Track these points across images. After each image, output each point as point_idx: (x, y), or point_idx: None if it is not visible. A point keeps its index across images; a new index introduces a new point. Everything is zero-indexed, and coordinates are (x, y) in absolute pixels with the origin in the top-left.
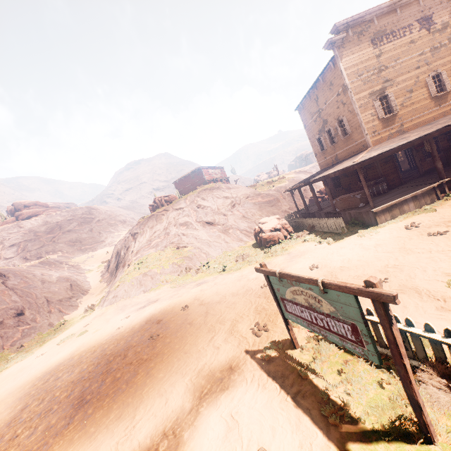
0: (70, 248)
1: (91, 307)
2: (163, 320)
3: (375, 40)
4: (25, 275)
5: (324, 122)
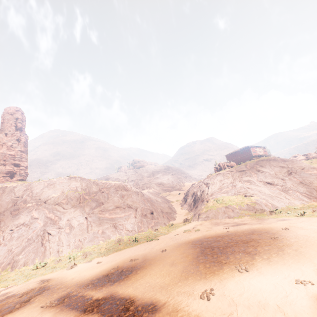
0: (158, 187)
1: (186, 220)
2: (269, 232)
3: None
4: (147, 195)
5: None
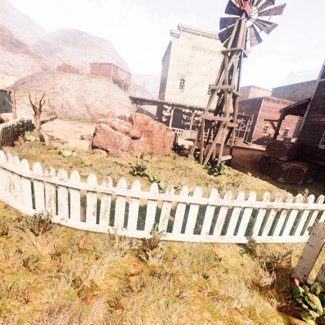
0: None
1: None
2: None
3: (194, 47)
4: None
5: (163, 76)
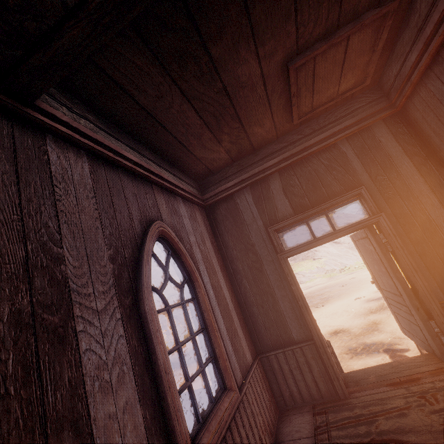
0: None
1: None
2: (339, 284)
3: None
4: None
5: None
